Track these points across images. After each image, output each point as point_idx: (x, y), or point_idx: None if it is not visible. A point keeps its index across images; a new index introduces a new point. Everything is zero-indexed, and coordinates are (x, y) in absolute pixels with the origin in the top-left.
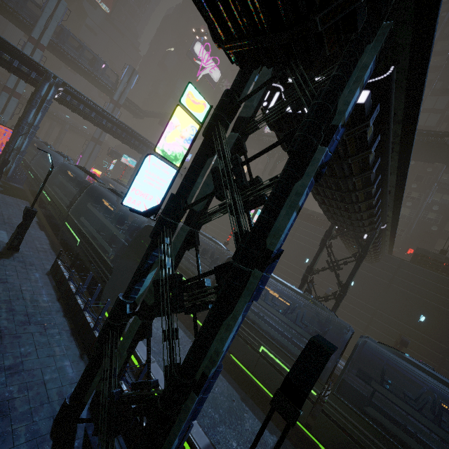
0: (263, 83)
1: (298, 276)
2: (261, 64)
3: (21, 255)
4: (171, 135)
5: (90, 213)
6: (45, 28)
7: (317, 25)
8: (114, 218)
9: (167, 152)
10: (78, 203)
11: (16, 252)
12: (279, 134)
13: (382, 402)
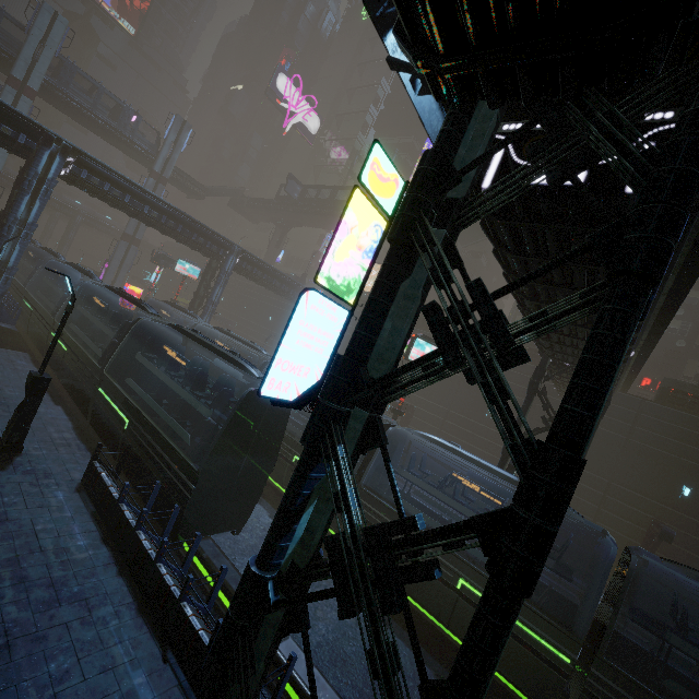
0: (511, 135)
1: (478, 436)
2: (512, 97)
3: (27, 459)
4: (343, 245)
5: (140, 368)
6: (35, 61)
7: (692, 6)
8: (188, 378)
9: (335, 280)
10: (118, 353)
11: (17, 454)
12: (503, 223)
13: (676, 660)
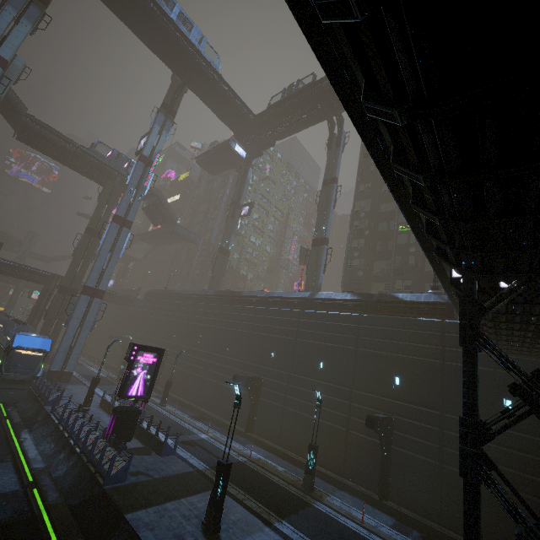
0: None
1: (107, 331)
2: None
3: None
4: None
5: None
6: None
7: None
8: None
9: None
10: None
11: None
12: None
13: None
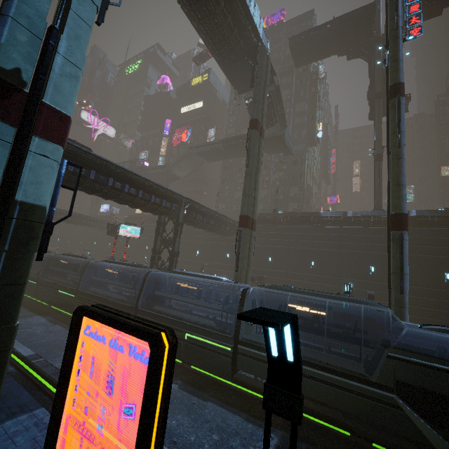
0: None
1: (195, 267)
2: None
3: None
4: None
5: None
6: None
7: None
8: None
9: None
10: None
11: None
12: None
13: (181, 306)
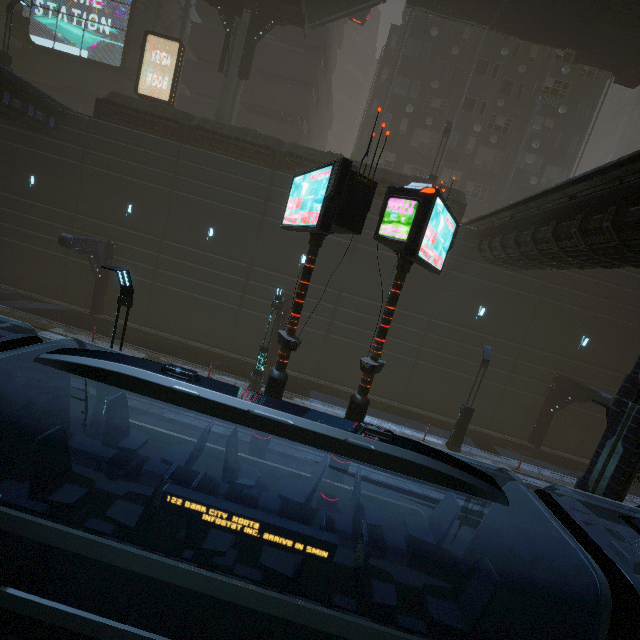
0: None
1: None
2: None
3: None
4: None
5: None
6: None
7: None
8: None
9: None
10: None
11: None
12: None
13: None
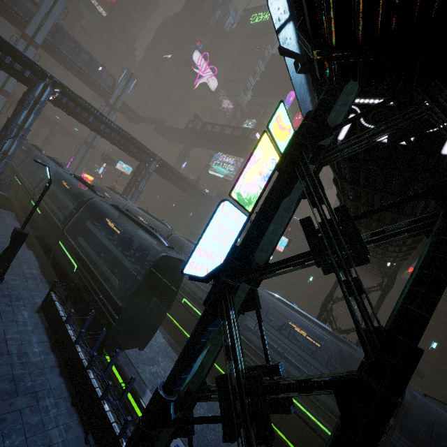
0: (372, 107)
1: (302, 294)
2: (377, 81)
3: (5, 286)
4: (250, 171)
5: (88, 231)
6: (41, 26)
7: None
8: (120, 242)
9: (242, 195)
10: (75, 219)
11: None
12: (349, 164)
13: None
